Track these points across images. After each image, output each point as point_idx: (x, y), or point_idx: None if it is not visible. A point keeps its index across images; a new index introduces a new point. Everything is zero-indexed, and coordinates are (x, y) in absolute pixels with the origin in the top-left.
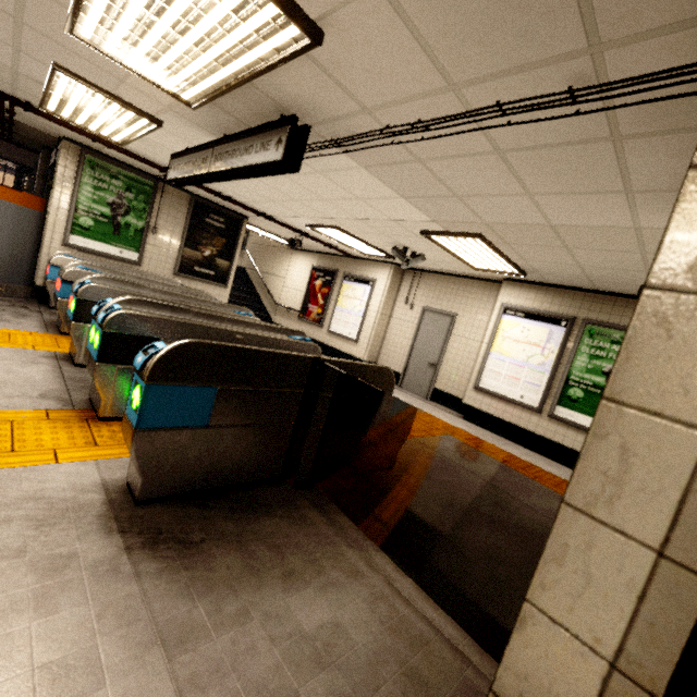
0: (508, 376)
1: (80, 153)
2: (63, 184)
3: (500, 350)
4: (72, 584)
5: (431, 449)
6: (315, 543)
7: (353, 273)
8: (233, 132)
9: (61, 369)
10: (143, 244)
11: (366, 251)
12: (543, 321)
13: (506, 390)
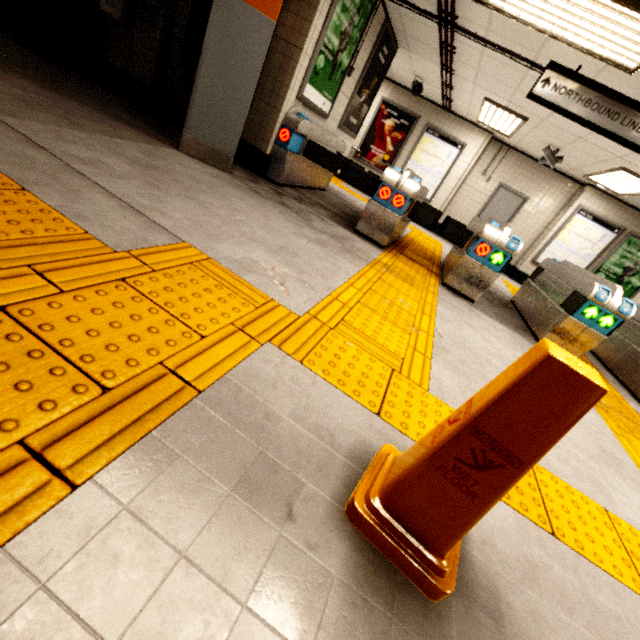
0: (561, 258)
1: None
2: None
3: (563, 239)
4: None
5: None
6: None
7: (439, 128)
8: None
9: (481, 311)
10: (339, 91)
11: (493, 124)
12: (604, 226)
13: None
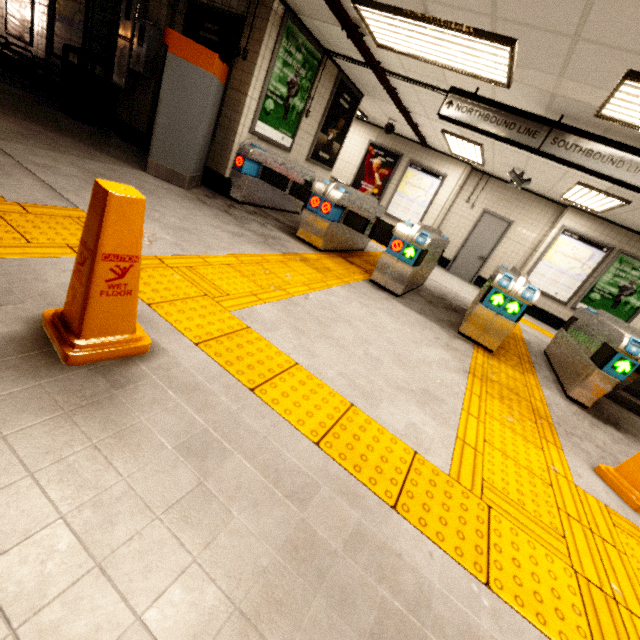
0: (550, 279)
1: (283, 16)
2: (263, 58)
3: (550, 259)
4: (637, 449)
5: (541, 337)
6: (623, 414)
7: (421, 163)
8: (577, 120)
9: (401, 303)
10: (298, 129)
11: (463, 154)
12: (591, 246)
13: (546, 288)
